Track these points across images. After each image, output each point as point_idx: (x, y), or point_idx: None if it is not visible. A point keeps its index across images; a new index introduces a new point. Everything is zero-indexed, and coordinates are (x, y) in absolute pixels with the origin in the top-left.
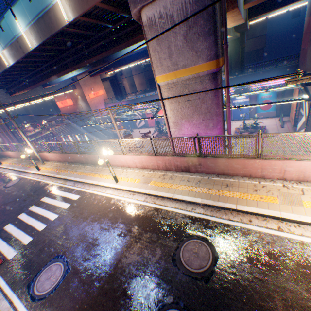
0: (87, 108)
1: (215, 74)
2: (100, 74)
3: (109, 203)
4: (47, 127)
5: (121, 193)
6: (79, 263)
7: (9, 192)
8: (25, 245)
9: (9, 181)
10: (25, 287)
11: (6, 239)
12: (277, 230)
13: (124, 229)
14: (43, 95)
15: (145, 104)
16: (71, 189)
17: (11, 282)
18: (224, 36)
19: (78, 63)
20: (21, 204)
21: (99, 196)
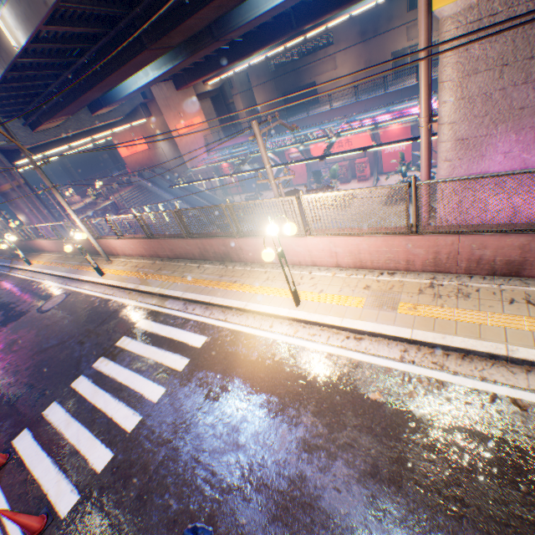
0: (174, 154)
1: None
2: (196, 83)
3: (294, 361)
4: (105, 193)
5: (317, 334)
6: None
7: (48, 323)
8: (96, 474)
9: (47, 299)
10: None
11: (49, 447)
12: None
13: (381, 456)
14: (92, 129)
15: (294, 134)
16: (180, 320)
17: None
18: None
19: (167, 31)
20: (75, 354)
21: (259, 339)
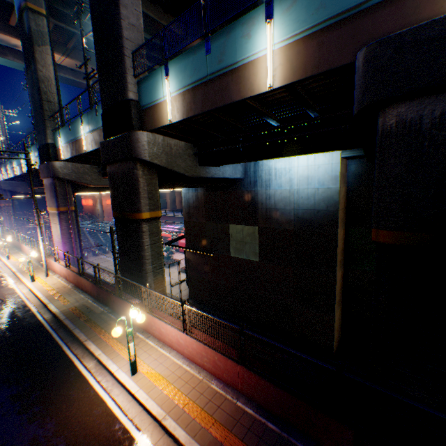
0: (102, 211)
1: (60, 214)
2: None
3: None
4: None
5: (3, 264)
6: None
7: None
8: None
9: None
10: None
11: None
12: (14, 282)
13: None
14: None
15: None
16: None
17: None
18: (67, 198)
19: None
20: None
21: None
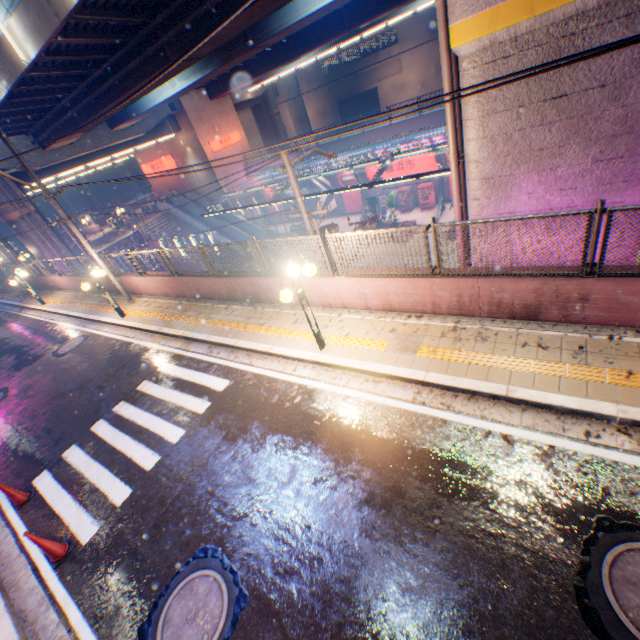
0: (208, 176)
1: None
2: (233, 92)
3: (312, 404)
4: (127, 222)
5: (338, 378)
6: (268, 580)
7: (65, 368)
8: (115, 508)
9: (64, 342)
10: (132, 639)
11: (69, 486)
12: None
13: (378, 485)
14: (112, 147)
15: (344, 155)
16: (204, 364)
17: (96, 616)
18: None
19: (193, 43)
20: (95, 398)
21: (281, 382)
